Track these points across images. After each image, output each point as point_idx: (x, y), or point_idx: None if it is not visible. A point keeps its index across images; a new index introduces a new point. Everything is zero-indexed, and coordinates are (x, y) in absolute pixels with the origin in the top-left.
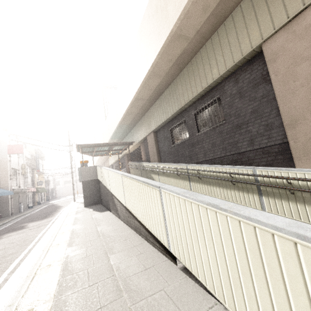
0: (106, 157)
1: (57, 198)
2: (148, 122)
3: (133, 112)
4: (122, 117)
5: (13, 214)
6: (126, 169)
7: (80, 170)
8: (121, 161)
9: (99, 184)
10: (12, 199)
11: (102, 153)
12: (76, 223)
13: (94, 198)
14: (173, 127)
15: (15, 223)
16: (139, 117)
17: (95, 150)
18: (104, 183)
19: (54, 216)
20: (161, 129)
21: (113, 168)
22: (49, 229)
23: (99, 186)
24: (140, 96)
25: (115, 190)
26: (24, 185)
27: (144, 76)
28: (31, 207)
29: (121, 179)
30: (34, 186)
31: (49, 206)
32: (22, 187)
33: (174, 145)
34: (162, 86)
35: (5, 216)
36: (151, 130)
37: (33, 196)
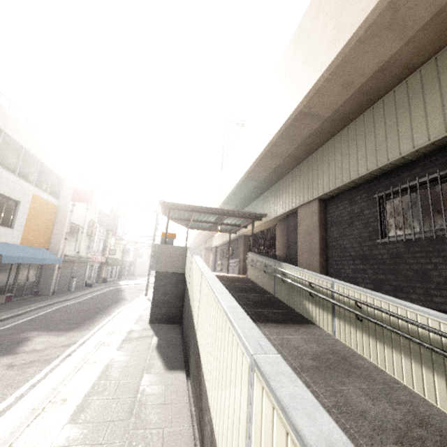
0: (209, 232)
1: (134, 276)
2: (310, 176)
3: (281, 150)
4: (254, 162)
5: (56, 293)
6: (237, 262)
7: (157, 249)
8: (232, 244)
9: (184, 284)
10: (61, 270)
11: (204, 226)
12: (83, 410)
13: (169, 308)
14: (394, 190)
15: (30, 320)
16: (289, 166)
17: (192, 218)
18: (190, 294)
19: (89, 330)
20: (343, 195)
21: (217, 253)
22: (27, 396)
23: (184, 288)
24: (314, 106)
25: (207, 362)
26: (86, 251)
27: (351, 30)
28: (90, 285)
29: (244, 375)
30: (105, 254)
31: (112, 291)
32: (83, 254)
33: (388, 240)
34: (388, 76)
35: (43, 295)
36: (314, 196)
37: (100, 268)
